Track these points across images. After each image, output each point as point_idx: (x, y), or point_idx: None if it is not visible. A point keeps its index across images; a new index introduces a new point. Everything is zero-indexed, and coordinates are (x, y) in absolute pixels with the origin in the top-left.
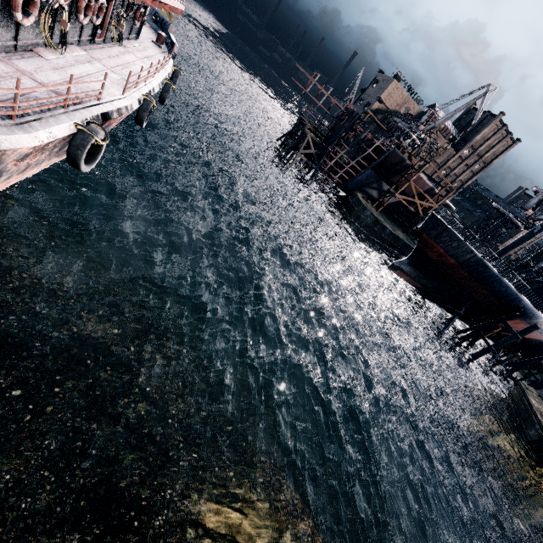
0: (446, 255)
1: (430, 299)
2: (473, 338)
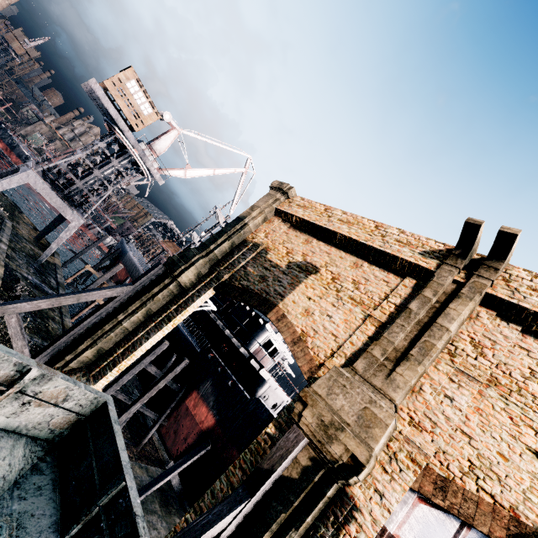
0: None
1: None
2: None
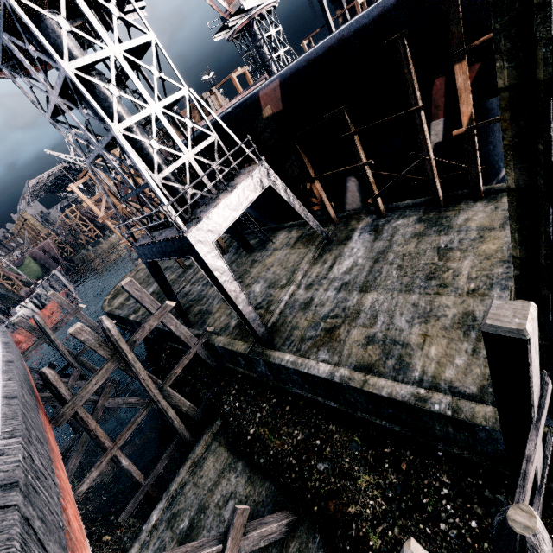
0: None
1: None
2: None
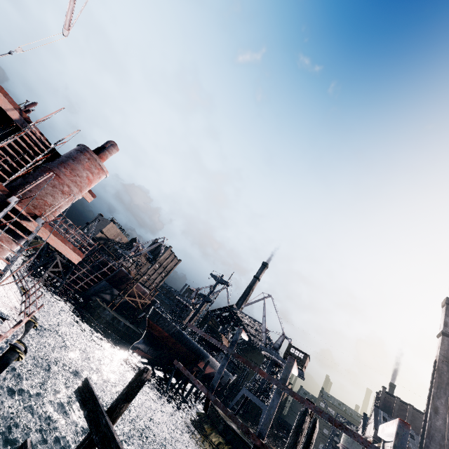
0: (163, 331)
1: (157, 365)
2: (184, 384)
